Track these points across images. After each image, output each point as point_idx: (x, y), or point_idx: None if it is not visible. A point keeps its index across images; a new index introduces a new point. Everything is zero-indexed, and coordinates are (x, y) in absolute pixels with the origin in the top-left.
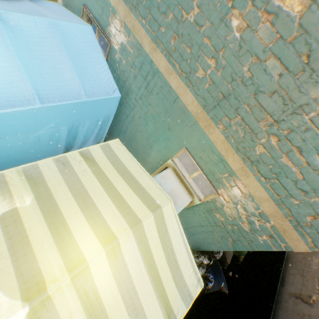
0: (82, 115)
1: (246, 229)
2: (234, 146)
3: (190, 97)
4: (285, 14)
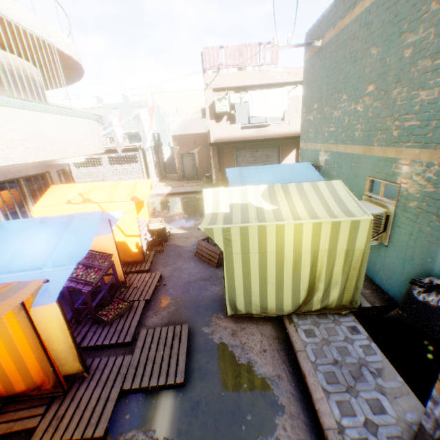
0: None
1: (430, 189)
2: (385, 146)
3: (357, 147)
4: (369, 92)
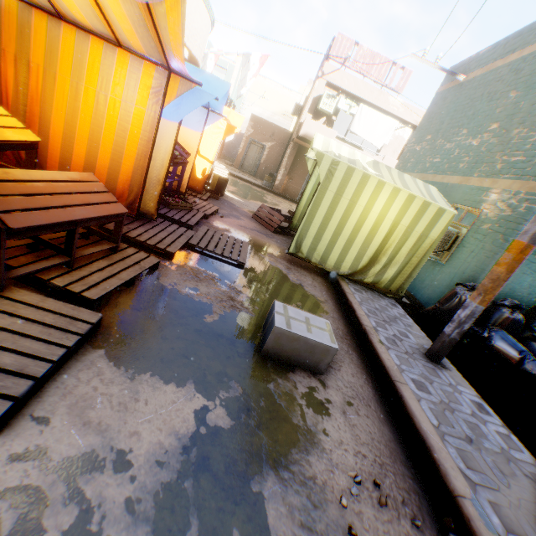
0: None
1: (508, 213)
2: (483, 177)
3: (455, 178)
4: (491, 129)
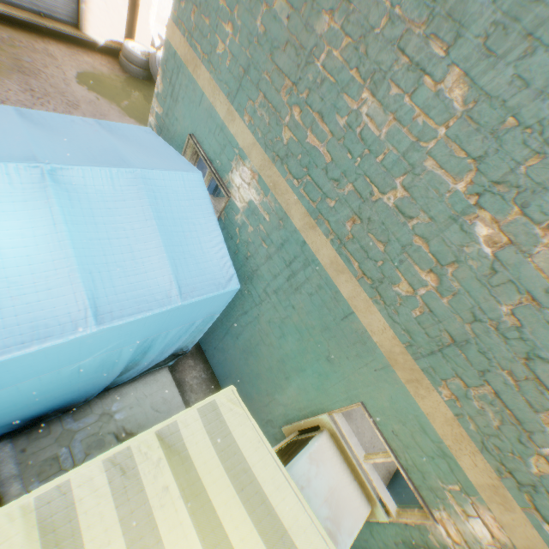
0: (167, 323)
1: None
2: (474, 438)
3: (379, 320)
4: None
